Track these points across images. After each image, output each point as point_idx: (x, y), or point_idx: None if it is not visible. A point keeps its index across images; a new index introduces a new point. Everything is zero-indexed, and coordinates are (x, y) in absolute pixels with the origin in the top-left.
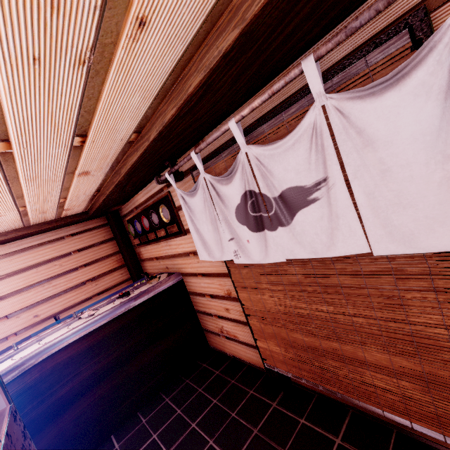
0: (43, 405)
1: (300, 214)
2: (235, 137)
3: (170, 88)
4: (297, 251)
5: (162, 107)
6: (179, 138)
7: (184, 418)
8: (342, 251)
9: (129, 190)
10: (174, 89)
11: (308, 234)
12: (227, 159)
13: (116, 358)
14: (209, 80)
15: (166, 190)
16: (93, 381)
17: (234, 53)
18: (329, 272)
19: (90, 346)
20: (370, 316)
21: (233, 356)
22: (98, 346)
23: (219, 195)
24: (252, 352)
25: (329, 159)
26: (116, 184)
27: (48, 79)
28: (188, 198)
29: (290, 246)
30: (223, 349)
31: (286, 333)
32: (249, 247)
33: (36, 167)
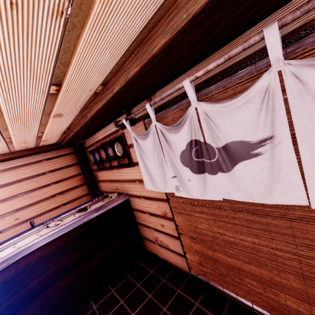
0: (16, 295)
1: (241, 164)
2: (188, 94)
3: (136, 48)
4: (233, 194)
5: (127, 64)
6: (137, 92)
7: (126, 308)
8: (278, 200)
9: (92, 129)
10: (139, 49)
11: (246, 181)
12: (175, 111)
13: (75, 258)
14: (173, 42)
15: (120, 131)
16: (57, 275)
17: (201, 17)
18: (258, 212)
19: (56, 248)
20: (292, 252)
21: (163, 259)
22: (62, 248)
23: (167, 140)
24: (180, 259)
25: (278, 120)
26: (82, 125)
27: (27, 27)
28: (140, 140)
29: (228, 189)
30: (156, 253)
31: (212, 252)
32: (189, 185)
33: (18, 109)
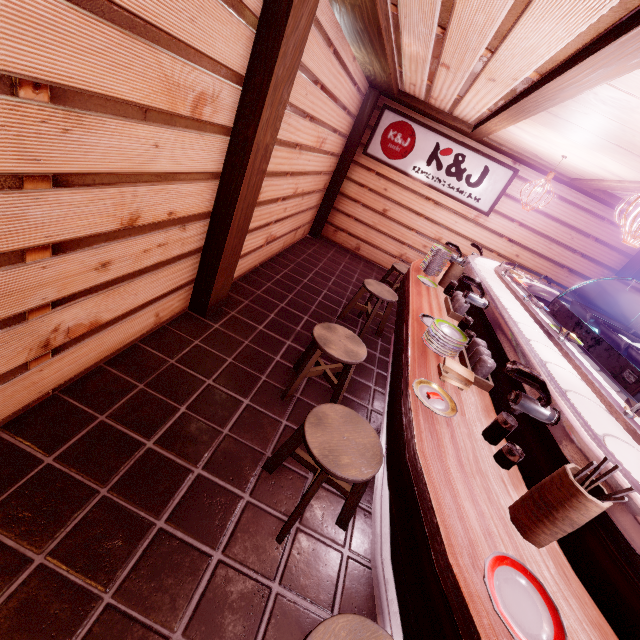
0: None
1: None
2: None
3: None
4: None
5: None
6: None
7: None
8: None
9: None
10: None
11: None
12: None
13: None
14: None
15: None
16: None
17: None
18: None
19: None
20: None
21: None
22: None
23: None
24: None
25: None
26: None
27: None
28: None
29: None
30: None
31: None
32: None
33: None
